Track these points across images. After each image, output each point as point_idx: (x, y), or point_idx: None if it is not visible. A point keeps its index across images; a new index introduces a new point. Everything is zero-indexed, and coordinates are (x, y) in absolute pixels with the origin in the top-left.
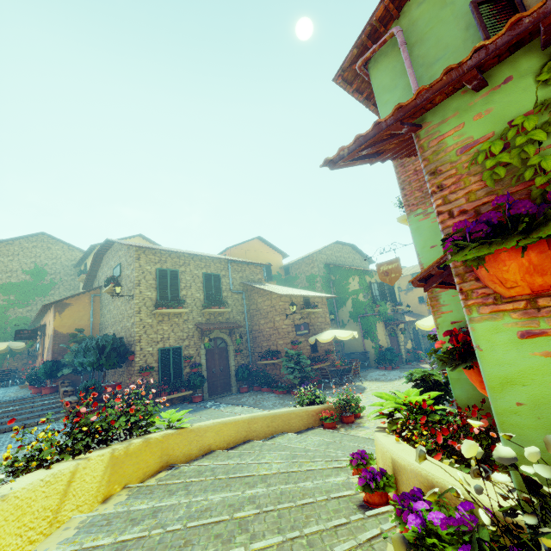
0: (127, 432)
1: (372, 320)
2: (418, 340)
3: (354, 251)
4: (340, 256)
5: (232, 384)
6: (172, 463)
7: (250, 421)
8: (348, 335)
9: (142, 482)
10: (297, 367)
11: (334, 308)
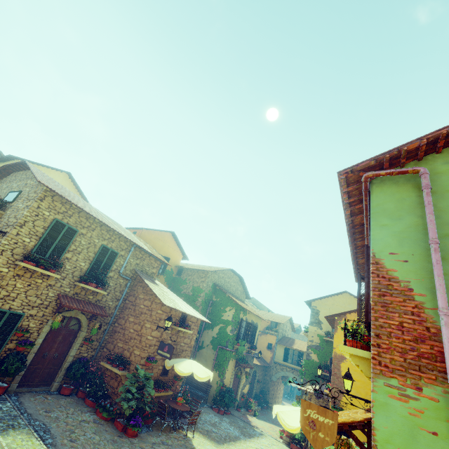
0: None
1: (228, 356)
2: (253, 383)
3: (240, 283)
4: (228, 282)
5: (56, 378)
6: None
7: None
8: (205, 376)
9: None
10: (138, 395)
11: (202, 327)
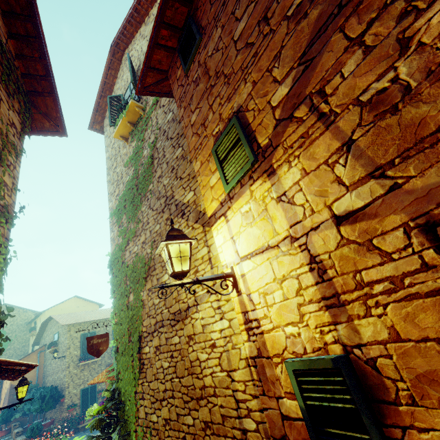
0: None
1: None
2: None
3: None
4: None
5: None
6: None
7: None
8: None
9: None
10: None
11: None
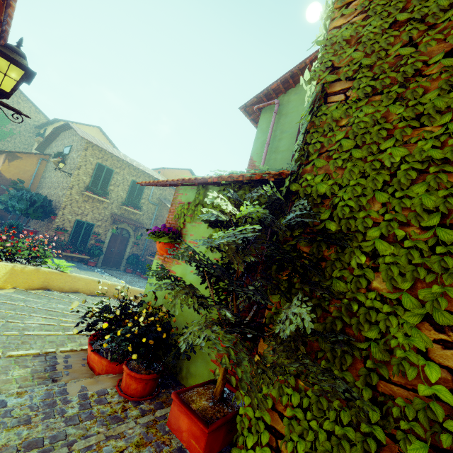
0: (28, 261)
1: None
2: None
3: None
4: None
5: (122, 264)
6: (49, 288)
7: (112, 286)
8: None
9: (26, 290)
10: None
11: None
